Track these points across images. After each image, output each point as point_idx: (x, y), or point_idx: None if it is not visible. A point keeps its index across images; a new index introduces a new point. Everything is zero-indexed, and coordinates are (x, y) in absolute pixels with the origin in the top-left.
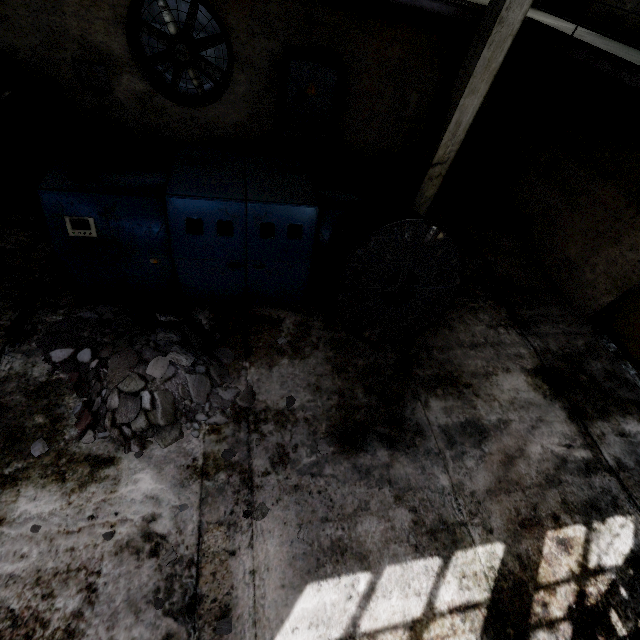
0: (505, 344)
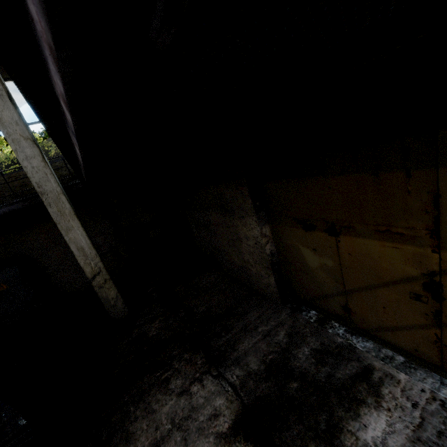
0: (197, 408)
